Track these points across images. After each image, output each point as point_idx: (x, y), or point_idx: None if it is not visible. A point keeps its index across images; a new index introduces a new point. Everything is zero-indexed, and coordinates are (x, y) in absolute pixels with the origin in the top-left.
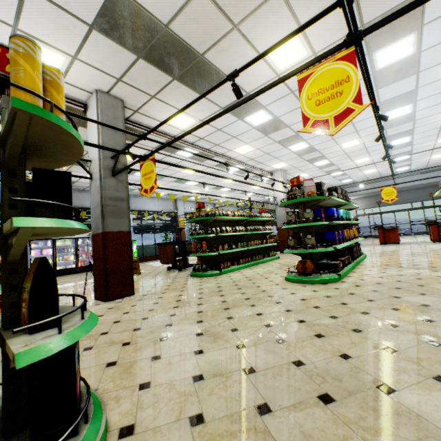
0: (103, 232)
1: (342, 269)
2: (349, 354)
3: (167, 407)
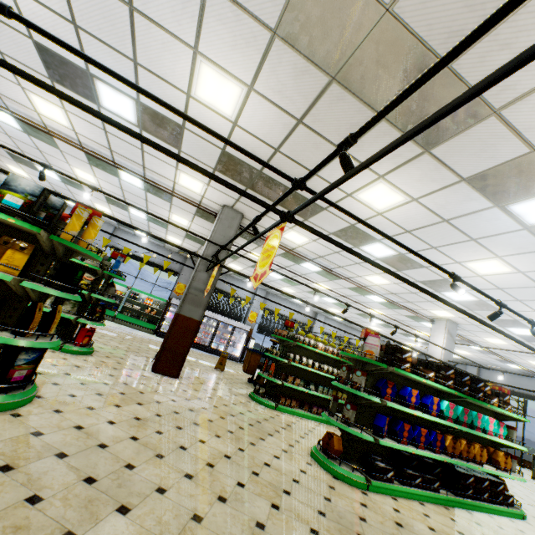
0: (178, 313)
1: (390, 481)
2: (167, 492)
3: (43, 422)
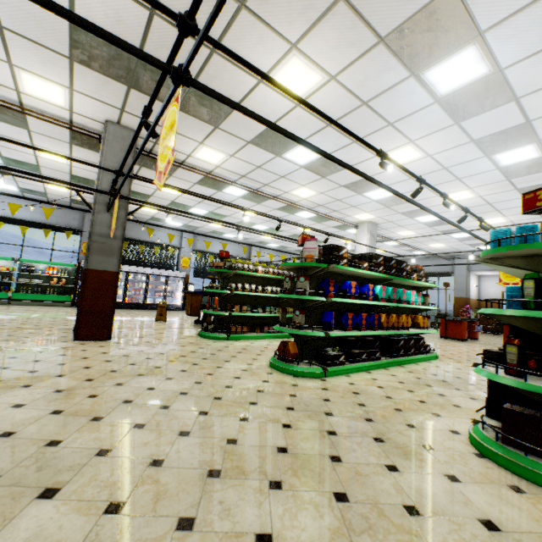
0: (86, 269)
1: (343, 364)
2: (112, 452)
3: None
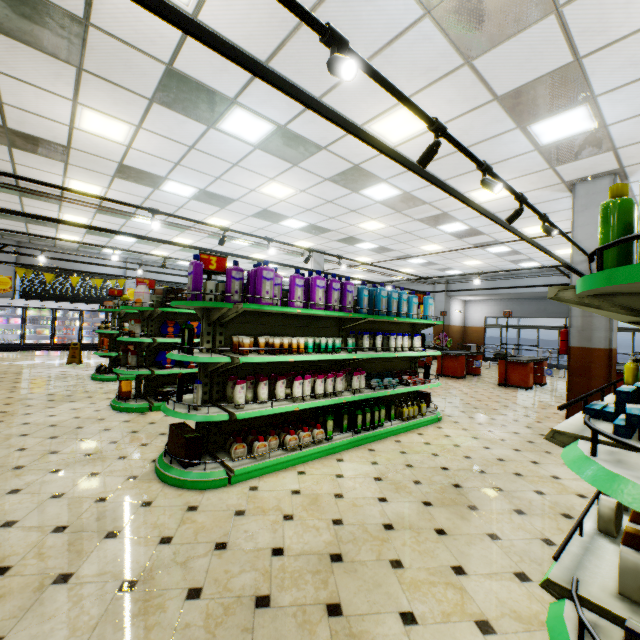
0: None
1: None
2: None
3: None
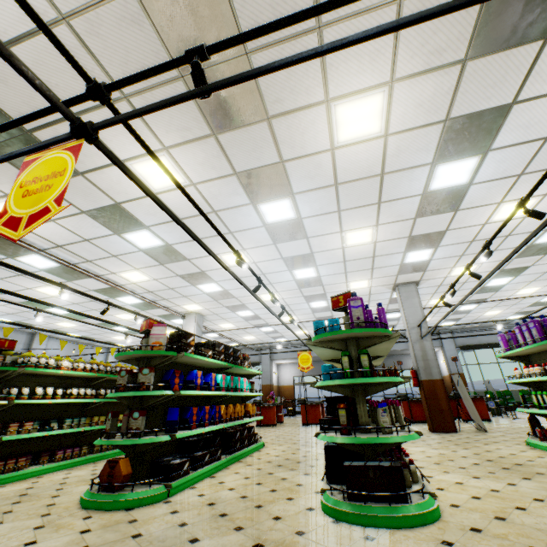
0: None
1: (187, 473)
2: None
3: None
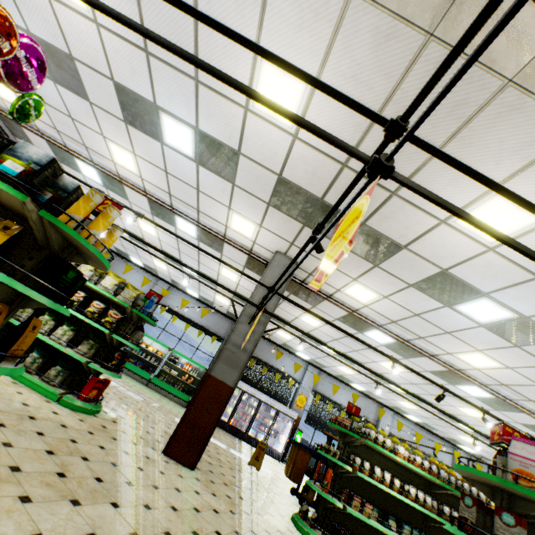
0: (208, 373)
1: None
2: None
3: None
